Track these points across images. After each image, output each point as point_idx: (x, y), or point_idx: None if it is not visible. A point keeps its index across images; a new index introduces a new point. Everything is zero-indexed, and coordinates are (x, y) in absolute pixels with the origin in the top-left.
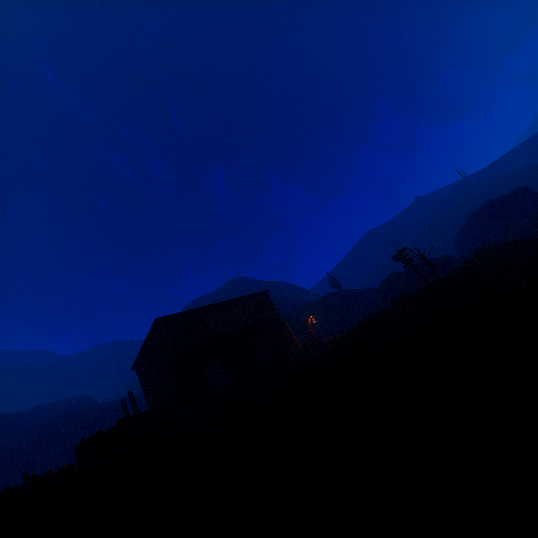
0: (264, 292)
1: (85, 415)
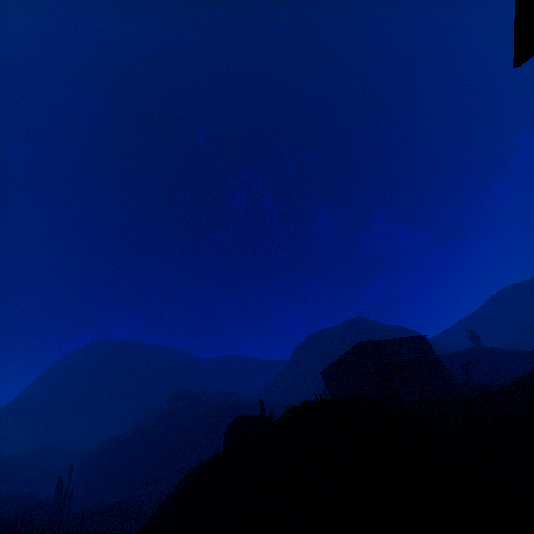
0: (423, 336)
1: (248, 405)
